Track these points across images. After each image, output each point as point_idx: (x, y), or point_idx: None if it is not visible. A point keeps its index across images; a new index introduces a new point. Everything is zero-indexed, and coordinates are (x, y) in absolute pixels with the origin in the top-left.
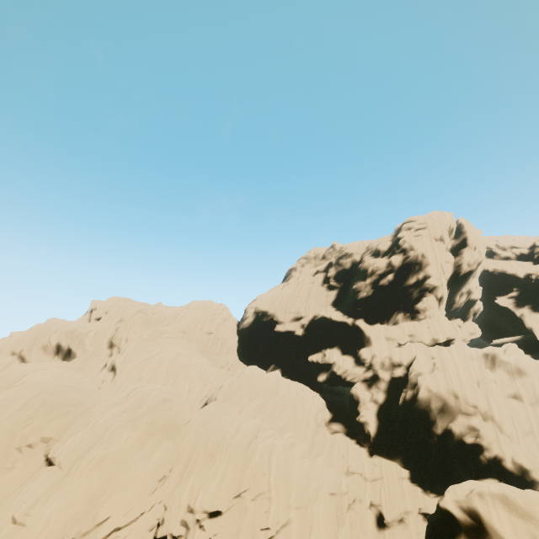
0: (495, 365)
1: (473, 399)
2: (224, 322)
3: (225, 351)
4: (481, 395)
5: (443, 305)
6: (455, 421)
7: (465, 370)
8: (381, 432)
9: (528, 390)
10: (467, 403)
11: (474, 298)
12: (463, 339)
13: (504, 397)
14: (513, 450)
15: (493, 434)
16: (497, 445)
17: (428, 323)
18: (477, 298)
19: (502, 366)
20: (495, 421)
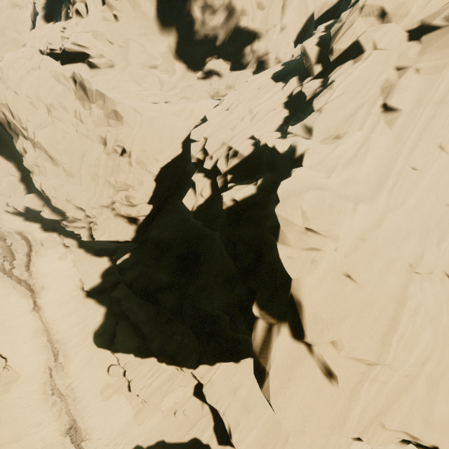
0: (89, 101)
1: (25, 123)
2: (13, 9)
3: (1, 42)
4: (34, 122)
5: (115, 4)
6: (18, 141)
7: (31, 90)
8: (1, 136)
9: (112, 140)
10: (22, 126)
11: (251, 27)
12: (217, 92)
13: (94, 141)
14: (41, 180)
15: (32, 161)
16: (37, 171)
17: (63, 25)
18: (255, 28)
19: (100, 105)
20: (45, 153)
